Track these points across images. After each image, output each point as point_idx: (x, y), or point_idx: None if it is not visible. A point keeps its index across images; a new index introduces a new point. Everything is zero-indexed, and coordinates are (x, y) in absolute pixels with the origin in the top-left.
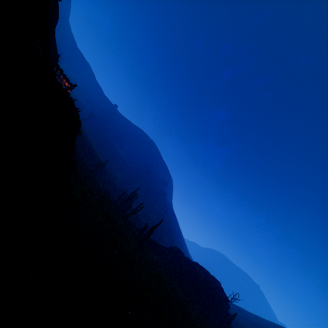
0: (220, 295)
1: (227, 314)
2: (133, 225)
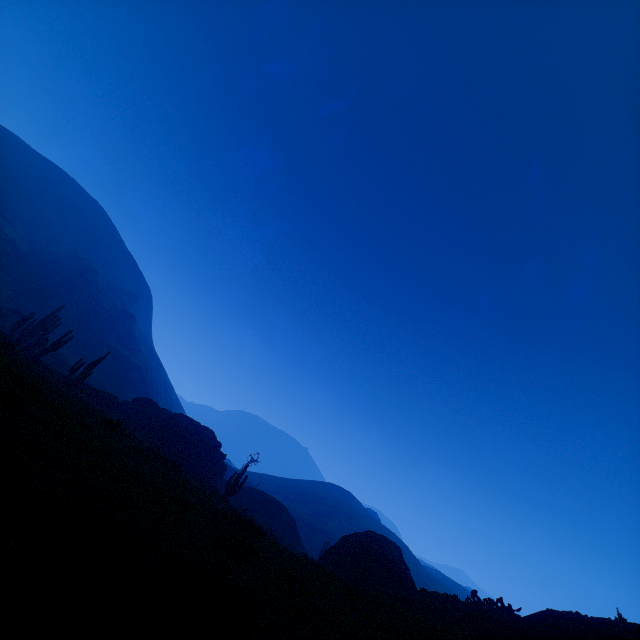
0: (208, 442)
1: (221, 464)
2: (56, 371)
